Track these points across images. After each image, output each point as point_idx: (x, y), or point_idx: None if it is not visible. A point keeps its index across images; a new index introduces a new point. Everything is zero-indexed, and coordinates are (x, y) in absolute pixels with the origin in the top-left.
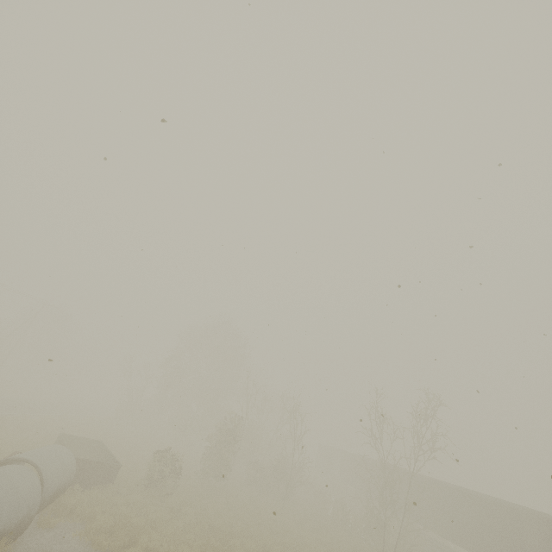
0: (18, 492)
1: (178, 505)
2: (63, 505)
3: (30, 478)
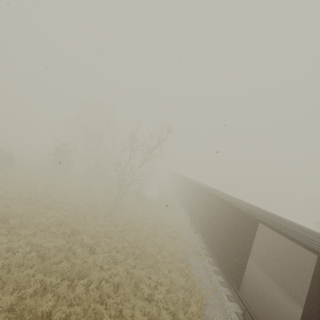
0: None
1: None
2: None
3: None
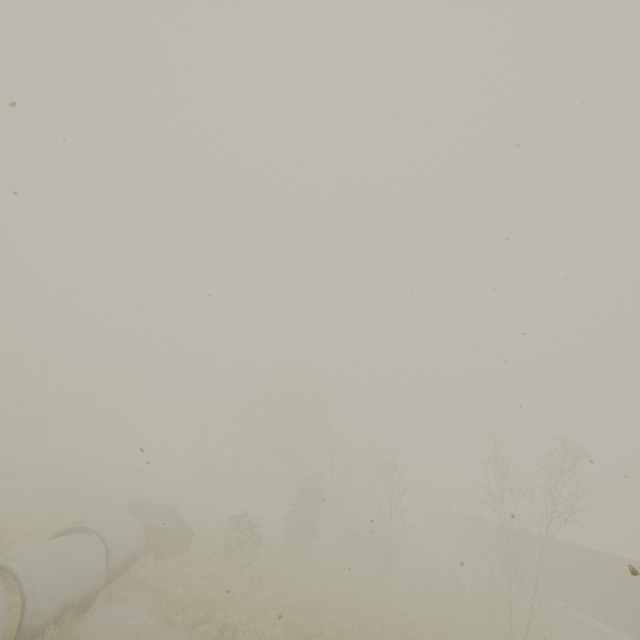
0: (80, 564)
1: (259, 577)
2: (134, 577)
3: (93, 548)
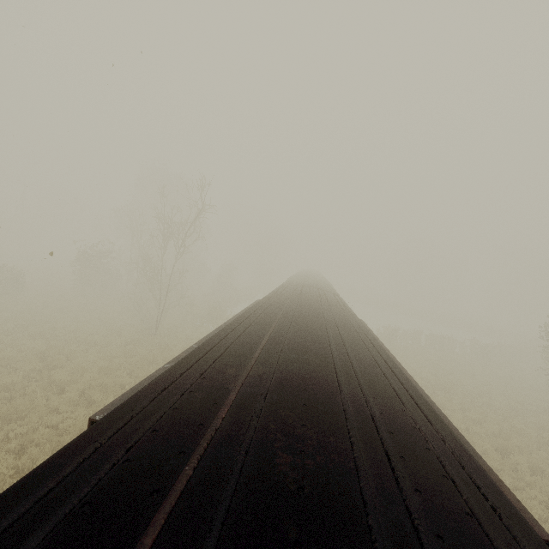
0: None
1: None
2: None
3: None
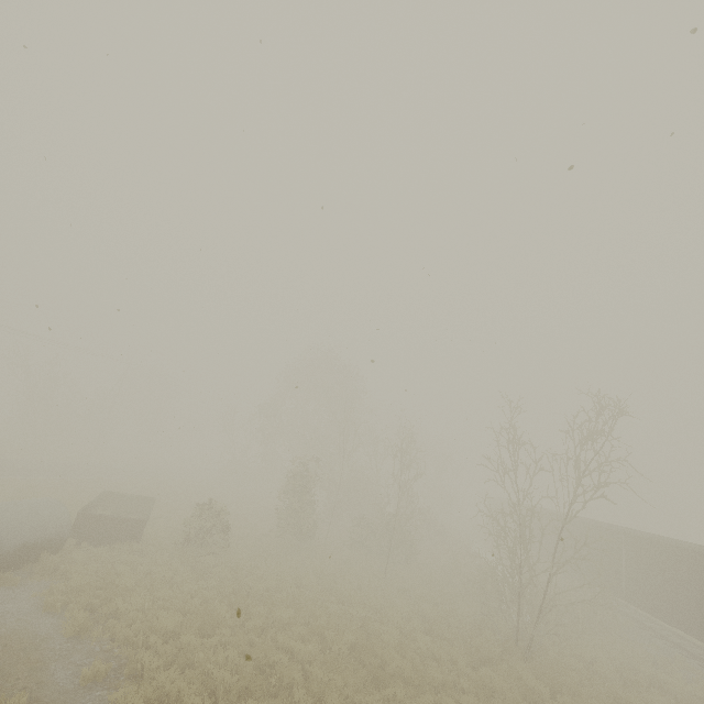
0: None
1: (215, 566)
2: (43, 563)
3: None
